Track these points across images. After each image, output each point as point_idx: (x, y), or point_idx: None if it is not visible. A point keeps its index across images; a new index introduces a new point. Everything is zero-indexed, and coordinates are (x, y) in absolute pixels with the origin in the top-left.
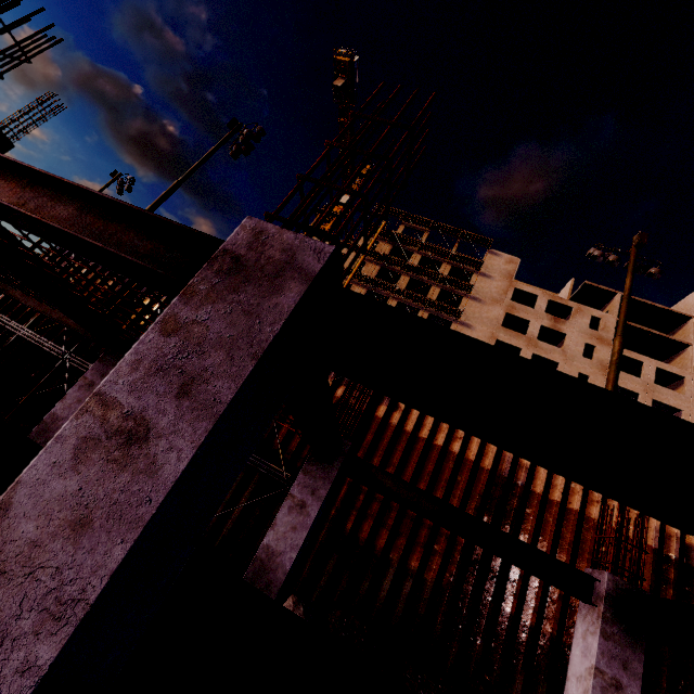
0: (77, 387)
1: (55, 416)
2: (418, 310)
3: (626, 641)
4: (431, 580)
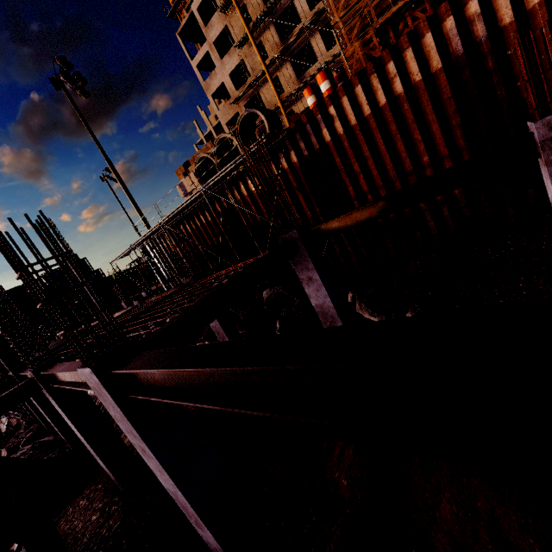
0: None
1: (214, 327)
2: None
3: None
4: (458, 193)
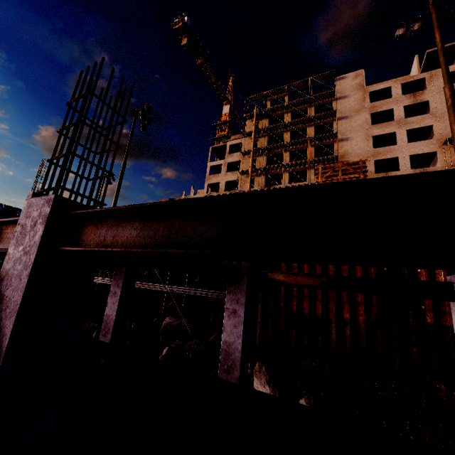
0: (110, 297)
1: (108, 315)
2: (305, 149)
3: None
4: (362, 322)
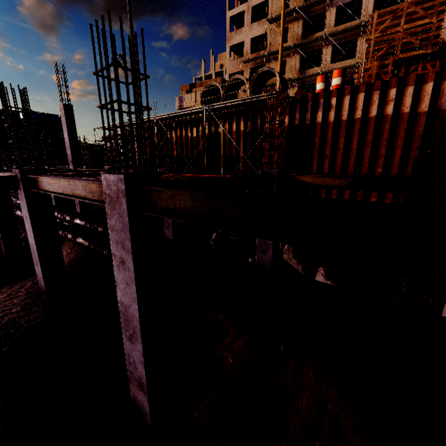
0: None
1: None
2: None
3: None
4: None
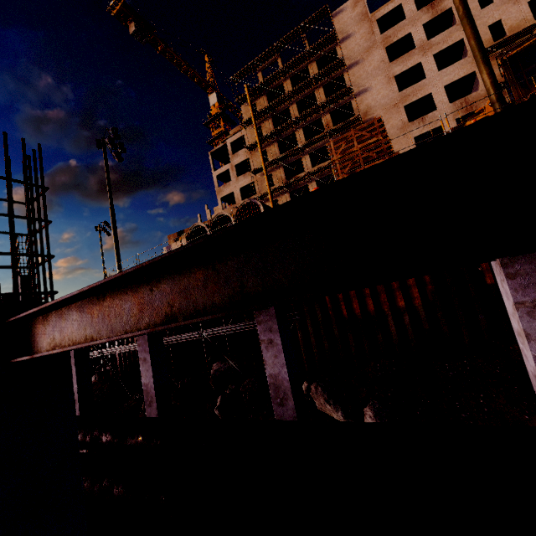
0: (141, 365)
1: (146, 384)
2: (320, 119)
3: (531, 269)
4: (419, 305)
